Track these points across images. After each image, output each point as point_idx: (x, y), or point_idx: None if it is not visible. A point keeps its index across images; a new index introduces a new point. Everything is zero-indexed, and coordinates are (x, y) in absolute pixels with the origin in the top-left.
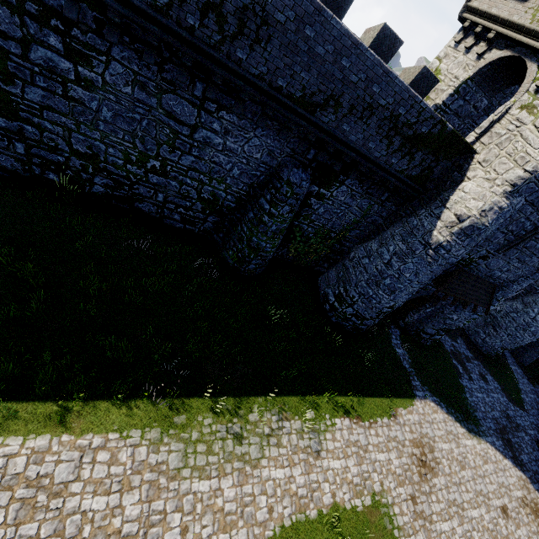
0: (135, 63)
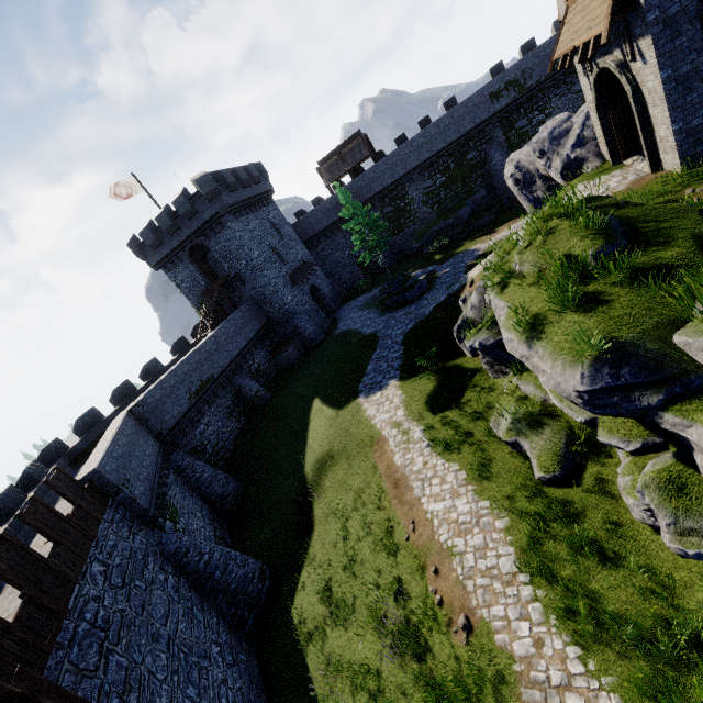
0: (557, 92)
